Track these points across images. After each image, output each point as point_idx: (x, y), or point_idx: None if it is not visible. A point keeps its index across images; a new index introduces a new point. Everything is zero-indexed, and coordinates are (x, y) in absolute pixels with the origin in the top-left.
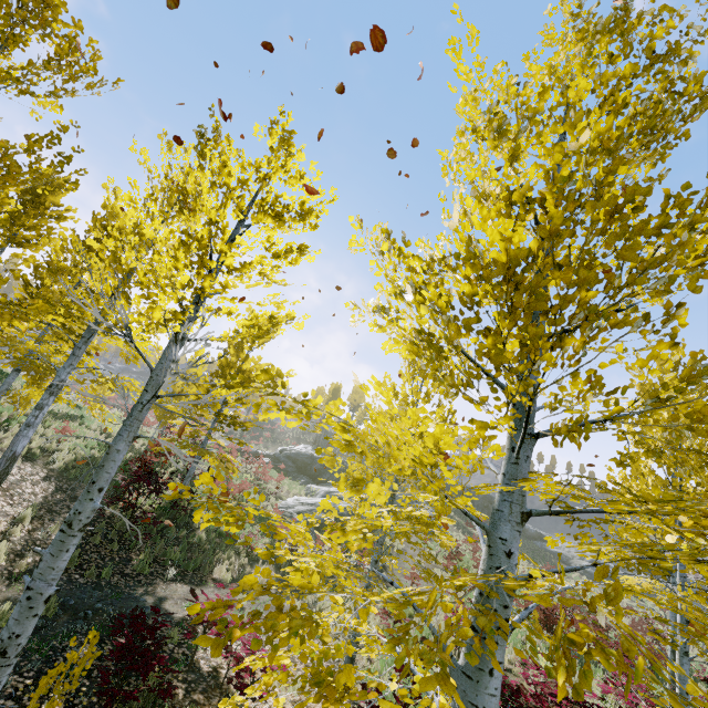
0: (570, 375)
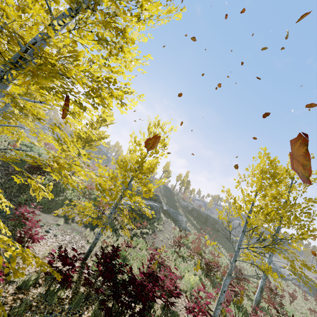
0: None
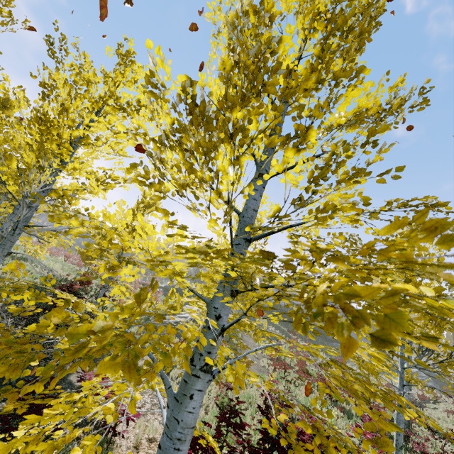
0: (248, 186)
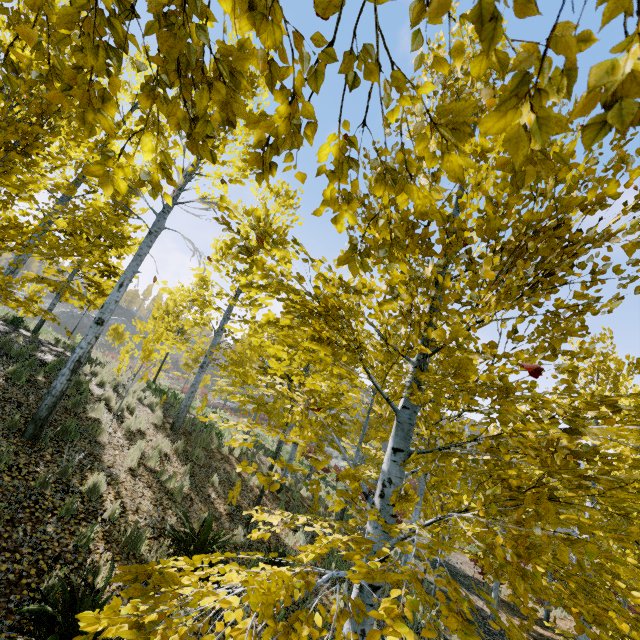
0: None
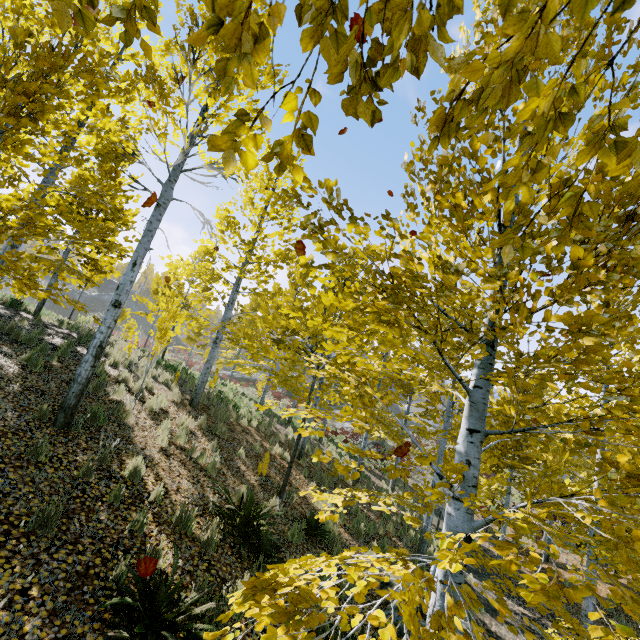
0: None
